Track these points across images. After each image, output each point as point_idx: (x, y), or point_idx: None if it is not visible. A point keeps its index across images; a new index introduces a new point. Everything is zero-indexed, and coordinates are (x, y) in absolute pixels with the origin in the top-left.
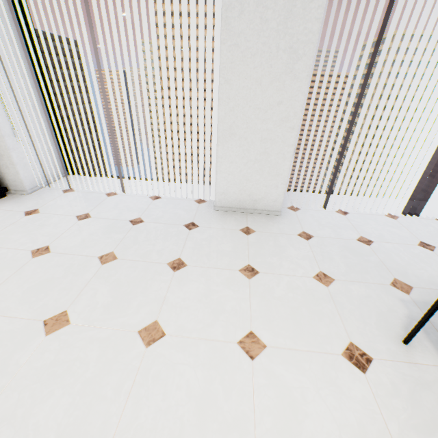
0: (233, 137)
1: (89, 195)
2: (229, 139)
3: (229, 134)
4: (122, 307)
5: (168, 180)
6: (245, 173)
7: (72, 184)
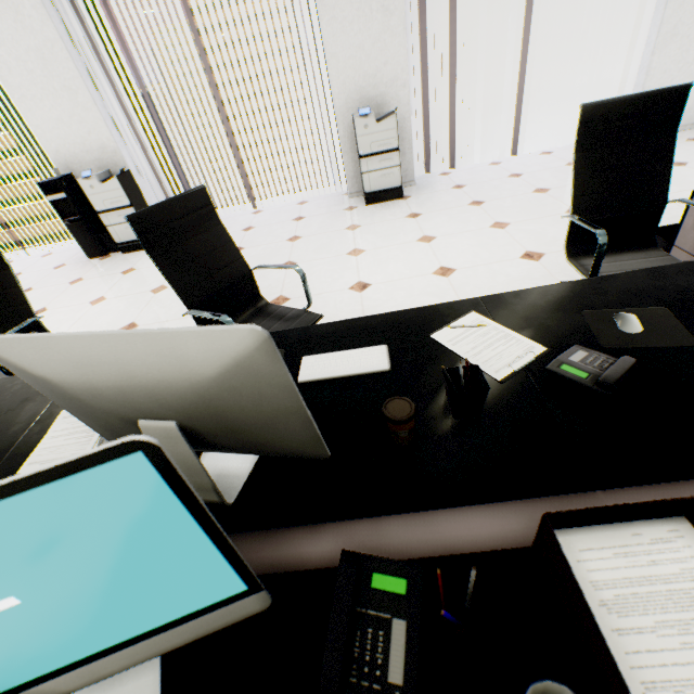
0: (674, 40)
1: (476, 170)
2: (668, 44)
3: (670, 37)
4: (686, 183)
5: (523, 144)
6: (676, 82)
7: (433, 172)
